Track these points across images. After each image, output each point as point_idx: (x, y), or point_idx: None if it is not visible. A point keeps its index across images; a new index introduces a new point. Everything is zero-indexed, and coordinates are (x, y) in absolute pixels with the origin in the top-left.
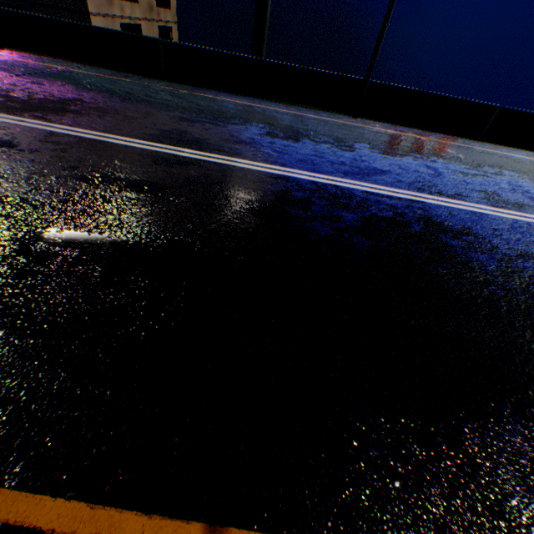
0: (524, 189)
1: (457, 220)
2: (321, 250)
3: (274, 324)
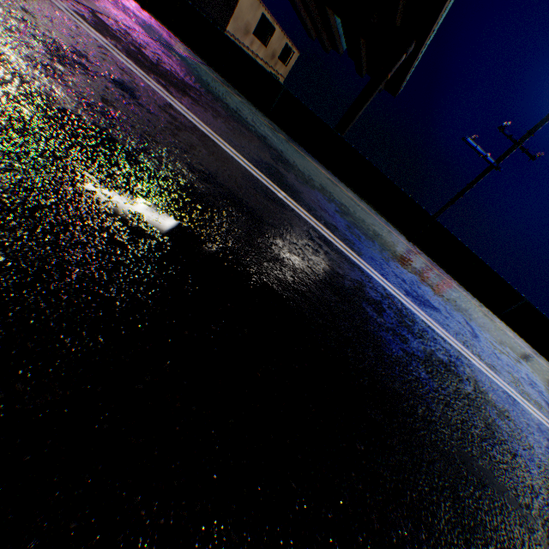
0: (538, 388)
1: (497, 396)
2: (395, 371)
3: (359, 452)
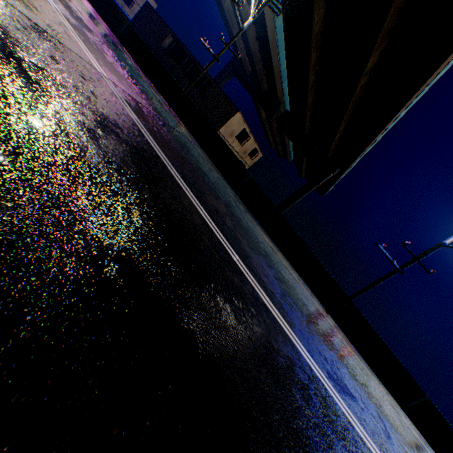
0: None
1: None
2: None
3: None
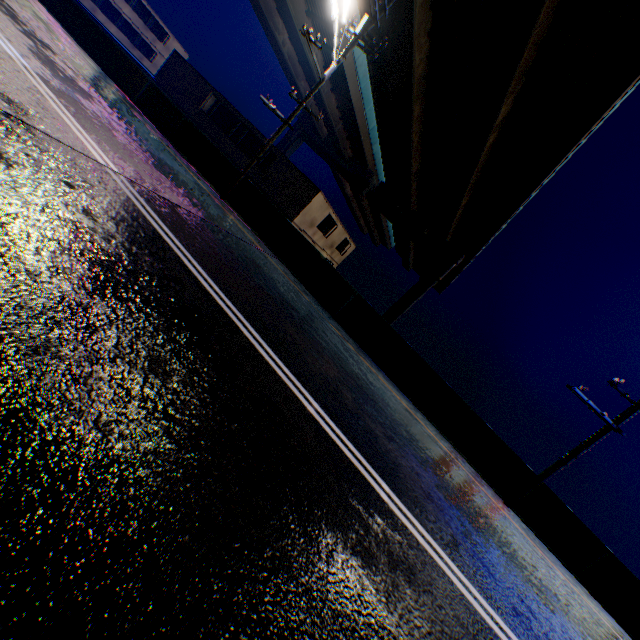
0: None
1: None
2: None
3: None
